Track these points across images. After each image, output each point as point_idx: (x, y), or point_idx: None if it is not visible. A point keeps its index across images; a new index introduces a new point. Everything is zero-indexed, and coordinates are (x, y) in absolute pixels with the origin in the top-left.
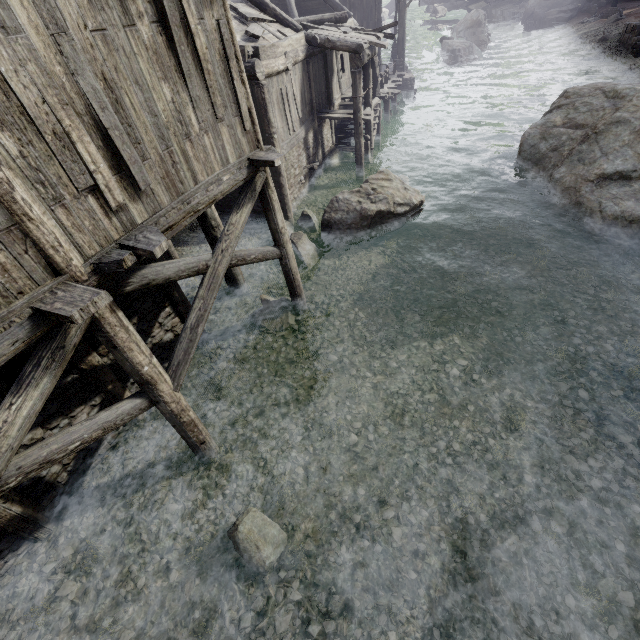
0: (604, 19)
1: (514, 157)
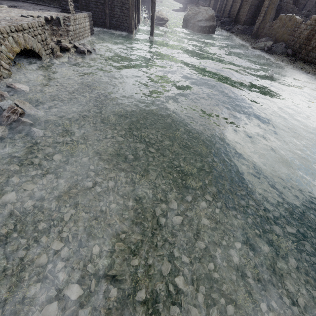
0: (195, 5)
1: (182, 22)
